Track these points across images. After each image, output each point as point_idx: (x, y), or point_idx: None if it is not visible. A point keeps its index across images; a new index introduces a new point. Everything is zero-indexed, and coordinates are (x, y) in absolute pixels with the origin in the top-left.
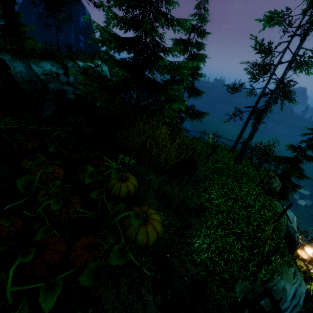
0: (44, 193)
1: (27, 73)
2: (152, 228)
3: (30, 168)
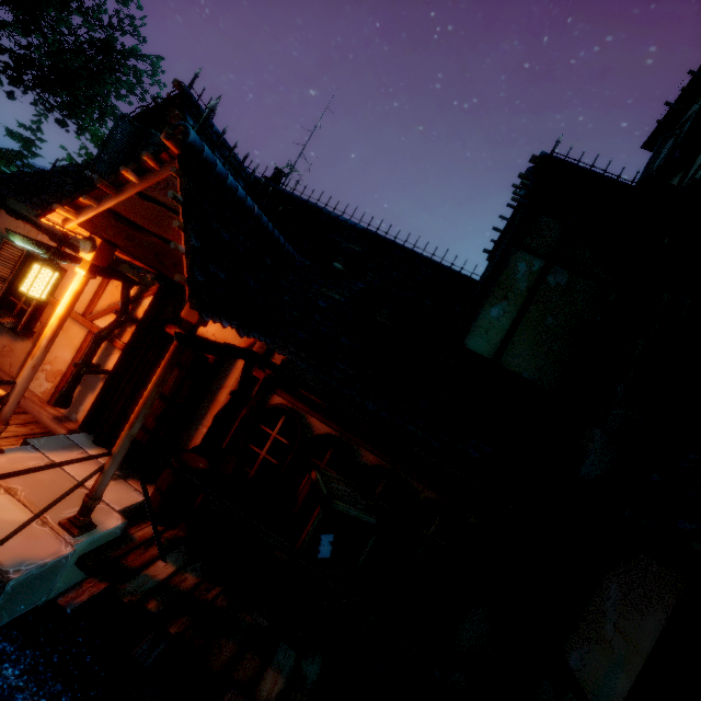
0: None
1: None
2: None
3: None
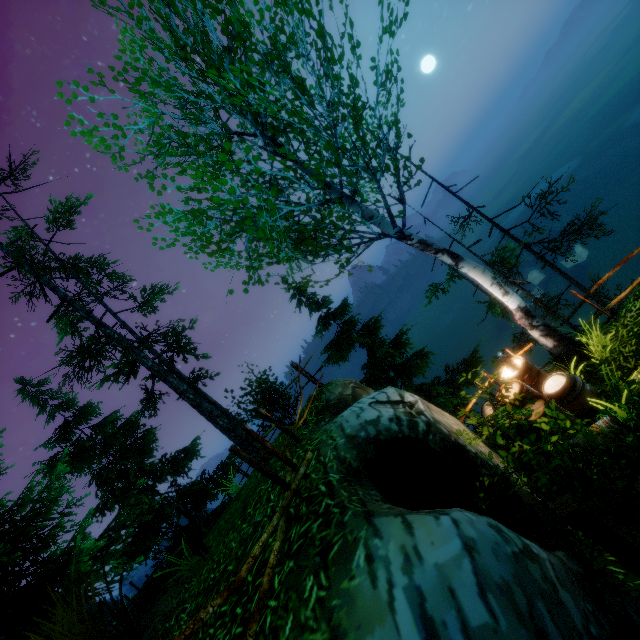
0: None
1: None
2: None
3: None
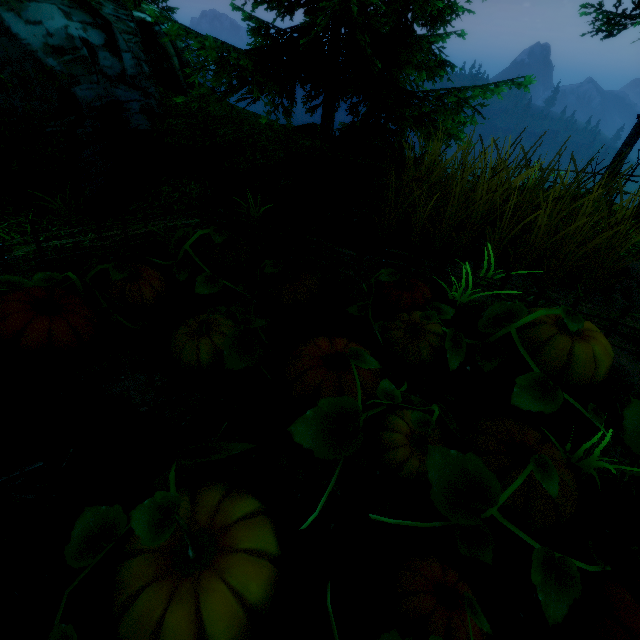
0: (408, 441)
1: None
2: None
3: (213, 363)
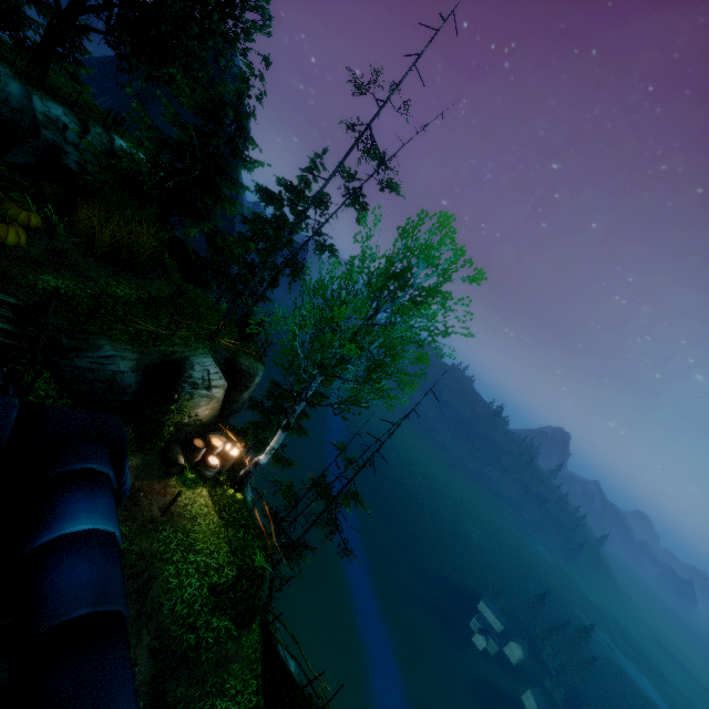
0: None
1: (20, 99)
2: (5, 227)
3: None
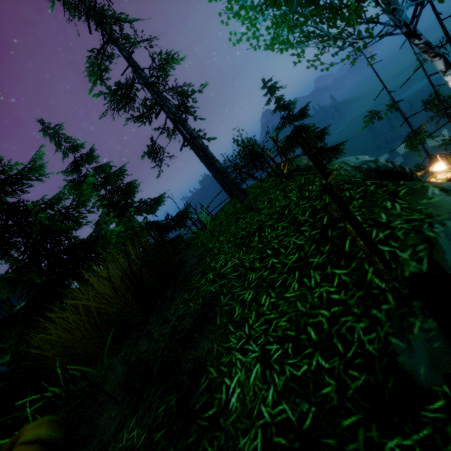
0: None
1: None
2: None
3: None
